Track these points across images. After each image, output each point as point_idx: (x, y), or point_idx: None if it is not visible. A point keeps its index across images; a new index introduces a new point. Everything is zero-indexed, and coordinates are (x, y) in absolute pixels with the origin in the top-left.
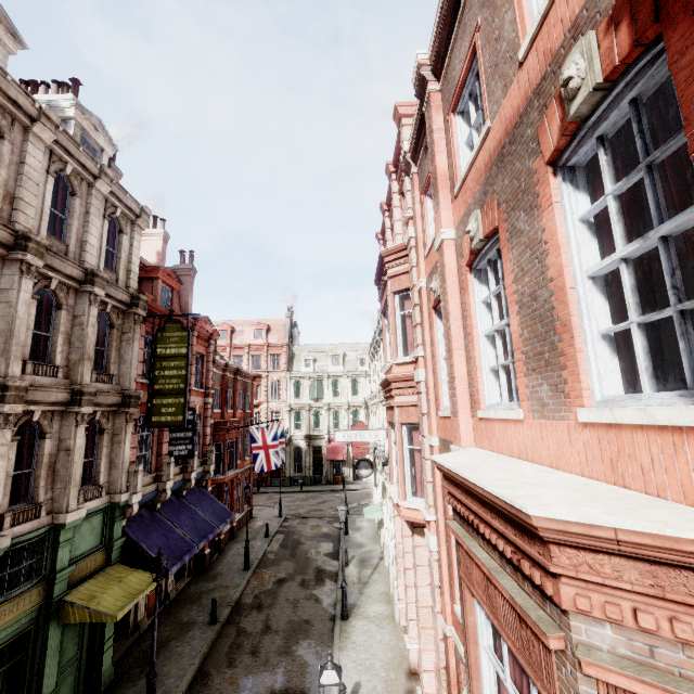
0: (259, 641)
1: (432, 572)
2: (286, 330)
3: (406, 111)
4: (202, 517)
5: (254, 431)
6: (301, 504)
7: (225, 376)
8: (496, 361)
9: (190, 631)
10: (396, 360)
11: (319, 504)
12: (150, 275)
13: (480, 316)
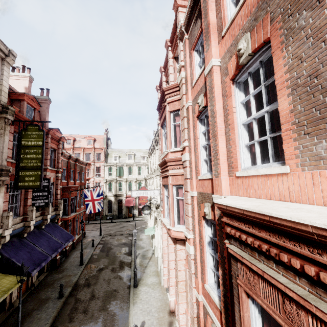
0: (88, 304)
1: (190, 265)
2: (104, 141)
3: (181, 3)
4: (54, 240)
5: (86, 191)
6: (112, 229)
7: (69, 162)
8: (248, 140)
9: (46, 304)
10: (171, 149)
11: (121, 228)
12: (18, 98)
13: (240, 111)
